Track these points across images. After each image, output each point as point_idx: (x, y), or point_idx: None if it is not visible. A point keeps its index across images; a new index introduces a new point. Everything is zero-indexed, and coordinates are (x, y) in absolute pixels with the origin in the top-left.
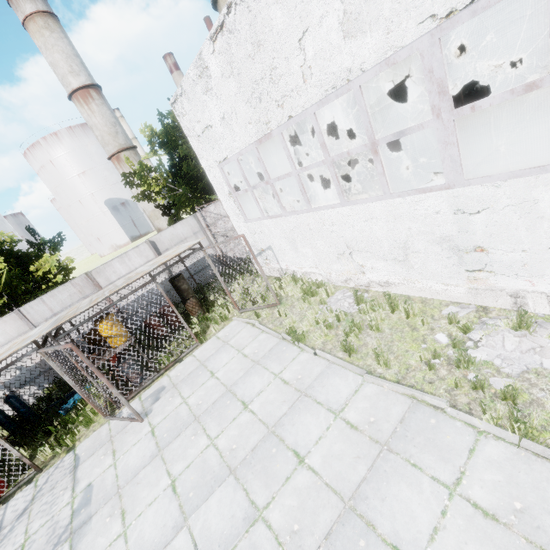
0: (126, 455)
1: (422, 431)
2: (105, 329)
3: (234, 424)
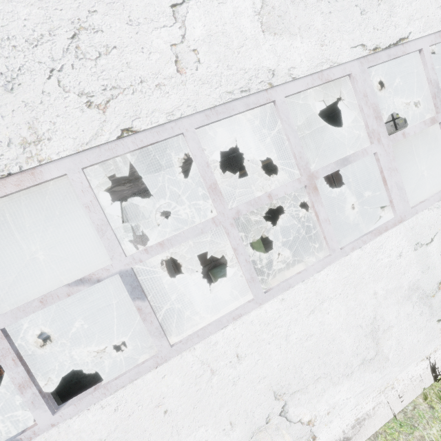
0: None
1: None
2: None
3: None
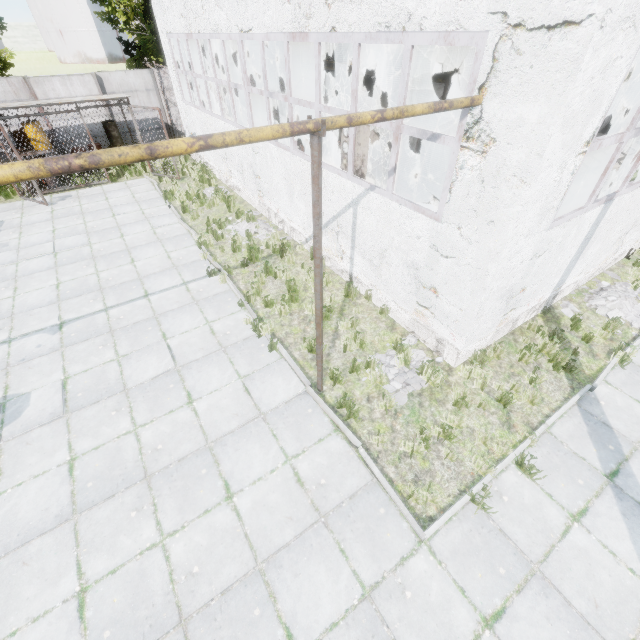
0: (31, 216)
1: (178, 240)
2: (30, 132)
3: (102, 220)
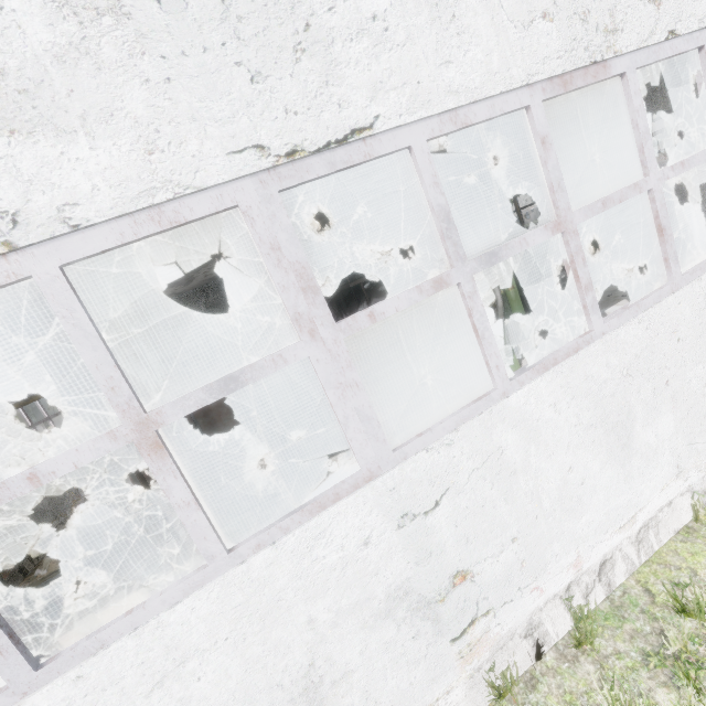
0: None
1: None
2: None
3: None
